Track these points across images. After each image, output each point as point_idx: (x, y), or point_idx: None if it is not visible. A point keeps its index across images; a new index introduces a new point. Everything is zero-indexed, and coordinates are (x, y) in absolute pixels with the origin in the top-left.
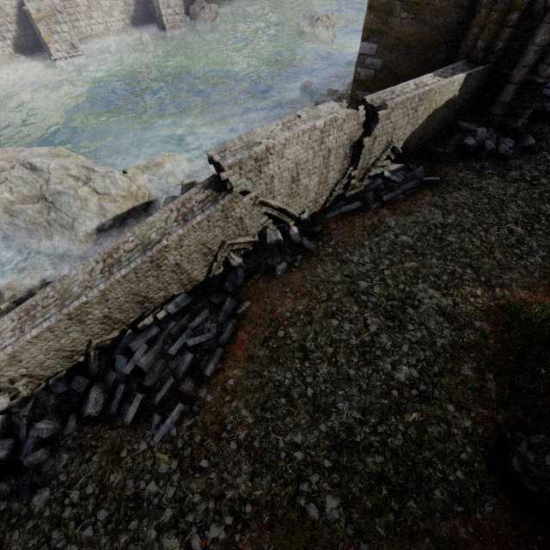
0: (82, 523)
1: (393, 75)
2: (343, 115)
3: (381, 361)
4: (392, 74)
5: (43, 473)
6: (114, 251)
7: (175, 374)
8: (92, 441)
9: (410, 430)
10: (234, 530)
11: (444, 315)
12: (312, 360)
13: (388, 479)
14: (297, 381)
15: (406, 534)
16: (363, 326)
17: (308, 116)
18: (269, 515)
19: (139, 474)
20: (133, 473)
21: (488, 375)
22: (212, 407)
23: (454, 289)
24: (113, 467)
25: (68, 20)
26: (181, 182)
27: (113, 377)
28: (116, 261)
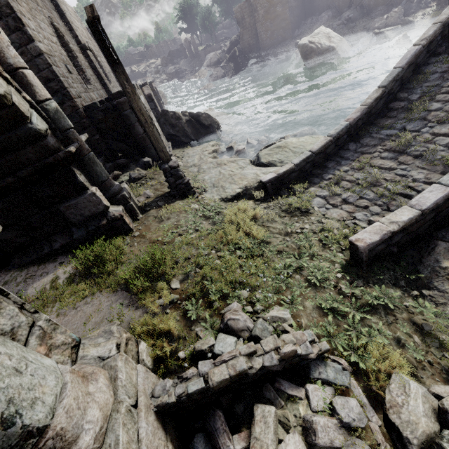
0: None
1: (296, 17)
2: None
3: None
4: (296, 17)
5: None
6: None
7: None
8: None
9: None
10: None
11: None
12: None
13: None
14: None
15: None
16: None
17: None
18: None
19: None
20: None
21: None
22: None
23: None
24: None
25: None
26: None
27: None
28: None
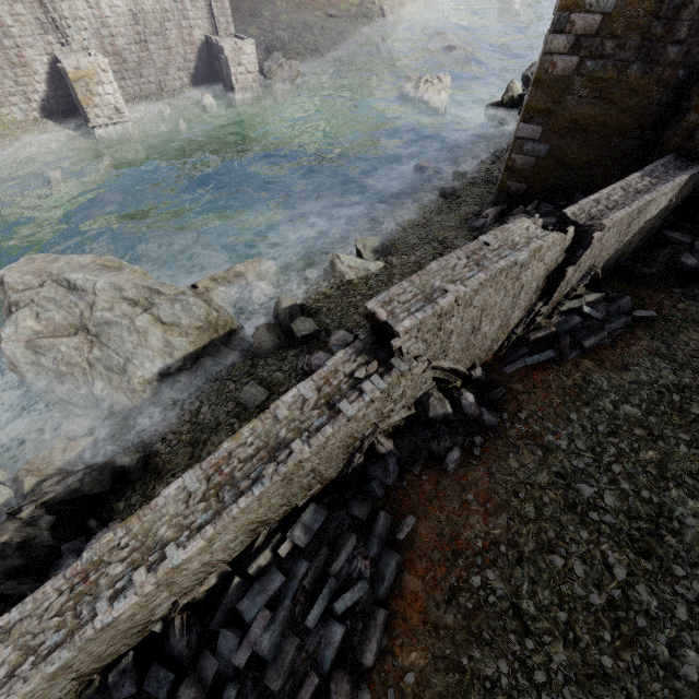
0: None
1: (561, 164)
2: (549, 242)
3: (648, 638)
4: (560, 163)
5: None
6: (224, 461)
7: (316, 662)
8: None
9: None
10: None
11: None
12: (536, 636)
13: None
14: (522, 680)
15: None
16: (604, 567)
17: (498, 243)
18: None
19: None
20: None
21: None
22: None
23: None
24: None
25: (113, 79)
26: (278, 305)
27: (213, 667)
28: (227, 478)
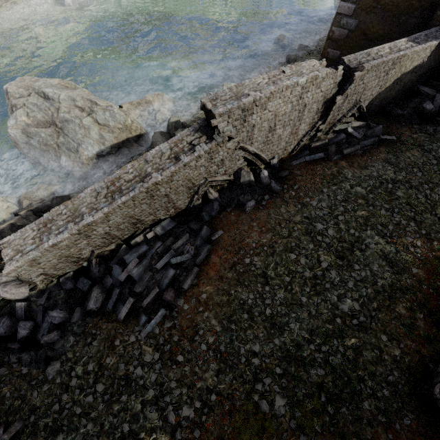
0: (85, 392)
1: (364, 36)
2: (323, 74)
3: (329, 293)
4: (364, 35)
5: (55, 350)
6: (116, 180)
7: (160, 284)
8: (92, 329)
9: (348, 352)
10: (201, 412)
11: (386, 260)
12: (271, 286)
13: (327, 389)
14: (258, 301)
15: (337, 433)
16: (317, 262)
17: (291, 72)
18: (229, 404)
19: (129, 360)
20: (124, 359)
21: (419, 315)
22: (188, 315)
23: (397, 238)
24: (108, 351)
25: None
26: (168, 120)
27: (110, 281)
28: (117, 189)
